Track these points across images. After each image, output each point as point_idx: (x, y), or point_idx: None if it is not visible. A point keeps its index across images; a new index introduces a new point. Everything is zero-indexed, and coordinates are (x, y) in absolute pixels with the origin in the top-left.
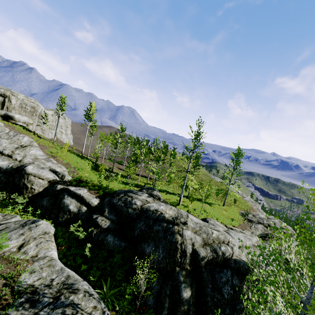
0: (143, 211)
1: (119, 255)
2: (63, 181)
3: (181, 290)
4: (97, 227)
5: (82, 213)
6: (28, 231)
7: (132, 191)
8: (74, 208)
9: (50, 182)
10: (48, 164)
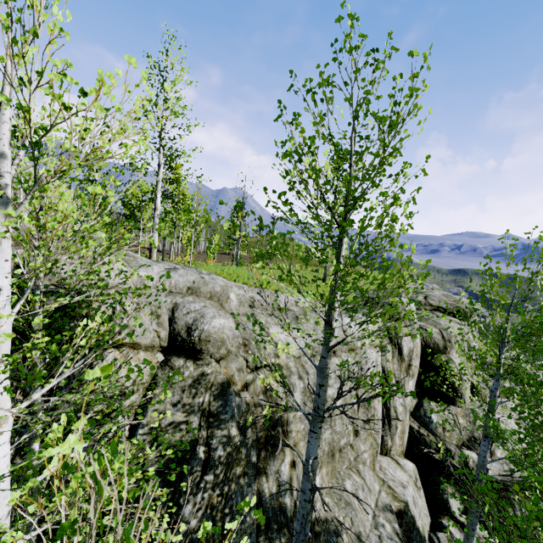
0: None
1: None
2: None
3: None
4: None
5: None
6: None
7: None
8: None
9: None
10: None
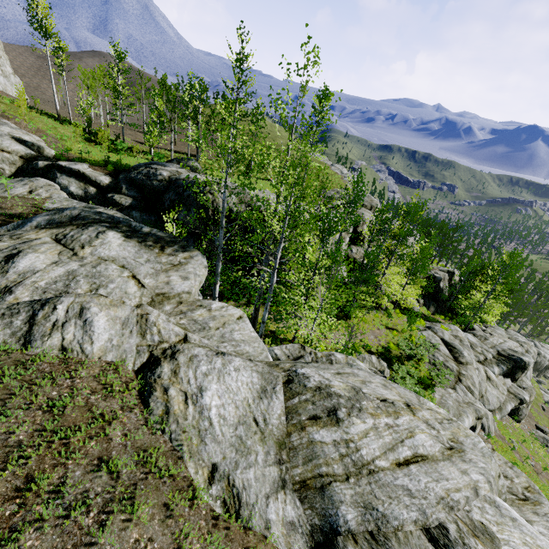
0: (173, 181)
1: (148, 224)
2: (43, 156)
3: (215, 241)
4: (117, 206)
5: (92, 195)
6: (30, 182)
7: (157, 163)
8: (78, 190)
9: (24, 158)
10: (5, 129)
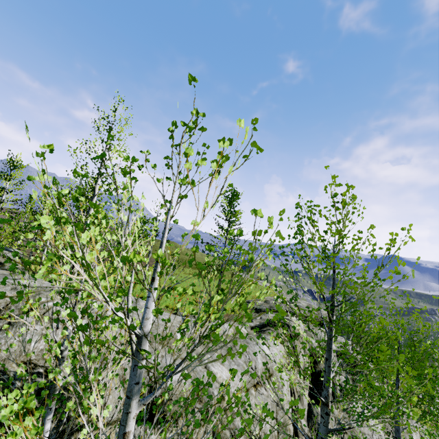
0: None
1: None
2: None
3: None
4: None
5: None
6: None
7: None
8: None
9: None
10: None
